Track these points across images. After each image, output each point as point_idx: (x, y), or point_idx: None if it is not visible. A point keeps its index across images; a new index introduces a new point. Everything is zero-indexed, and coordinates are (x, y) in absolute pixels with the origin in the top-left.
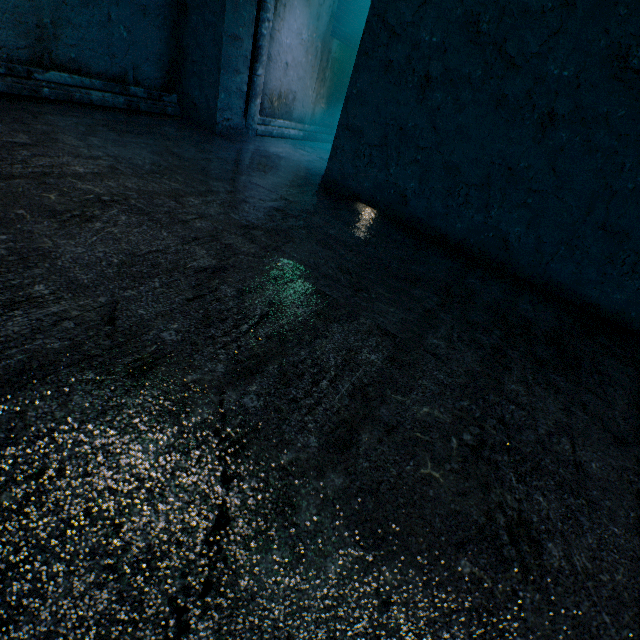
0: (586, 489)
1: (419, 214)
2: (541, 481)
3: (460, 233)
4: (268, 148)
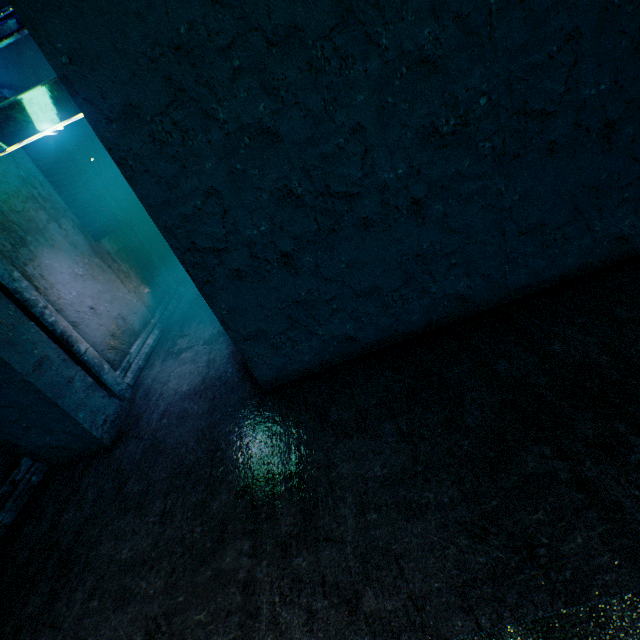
0: None
1: (374, 337)
2: None
3: (421, 321)
4: (165, 395)
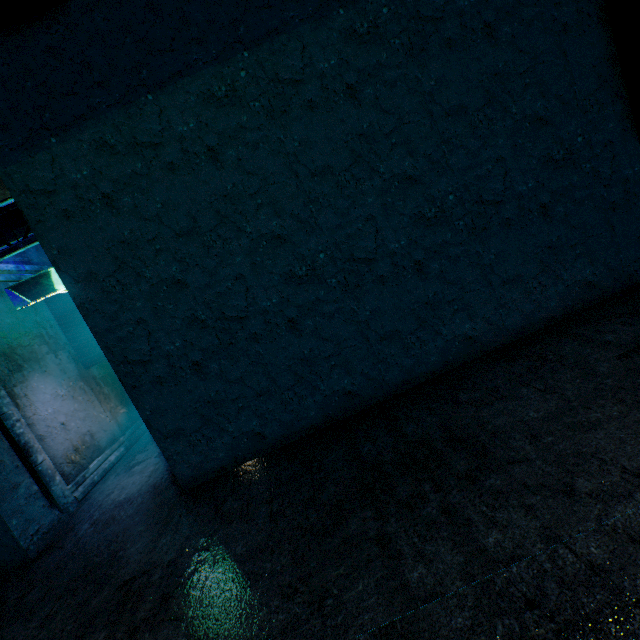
0: (622, 590)
1: (280, 433)
2: (610, 638)
3: (318, 416)
4: (103, 505)
